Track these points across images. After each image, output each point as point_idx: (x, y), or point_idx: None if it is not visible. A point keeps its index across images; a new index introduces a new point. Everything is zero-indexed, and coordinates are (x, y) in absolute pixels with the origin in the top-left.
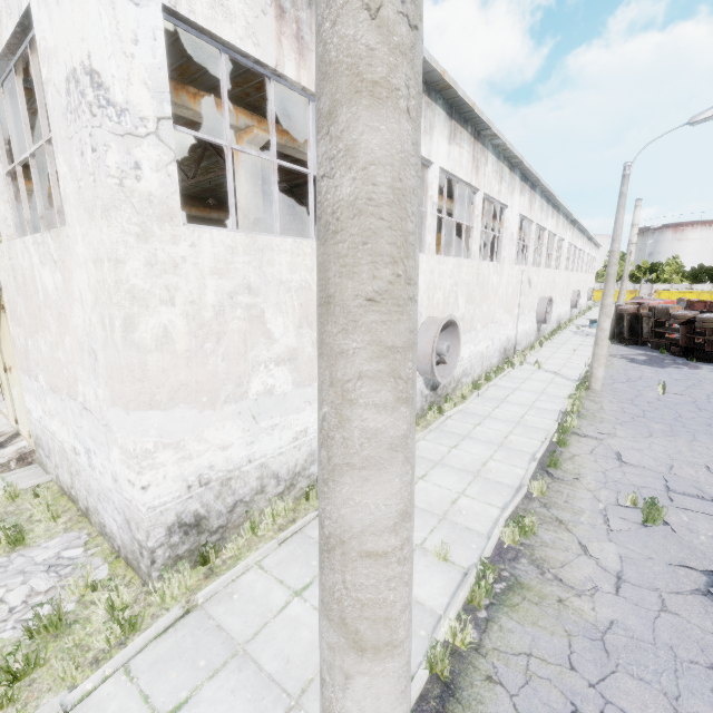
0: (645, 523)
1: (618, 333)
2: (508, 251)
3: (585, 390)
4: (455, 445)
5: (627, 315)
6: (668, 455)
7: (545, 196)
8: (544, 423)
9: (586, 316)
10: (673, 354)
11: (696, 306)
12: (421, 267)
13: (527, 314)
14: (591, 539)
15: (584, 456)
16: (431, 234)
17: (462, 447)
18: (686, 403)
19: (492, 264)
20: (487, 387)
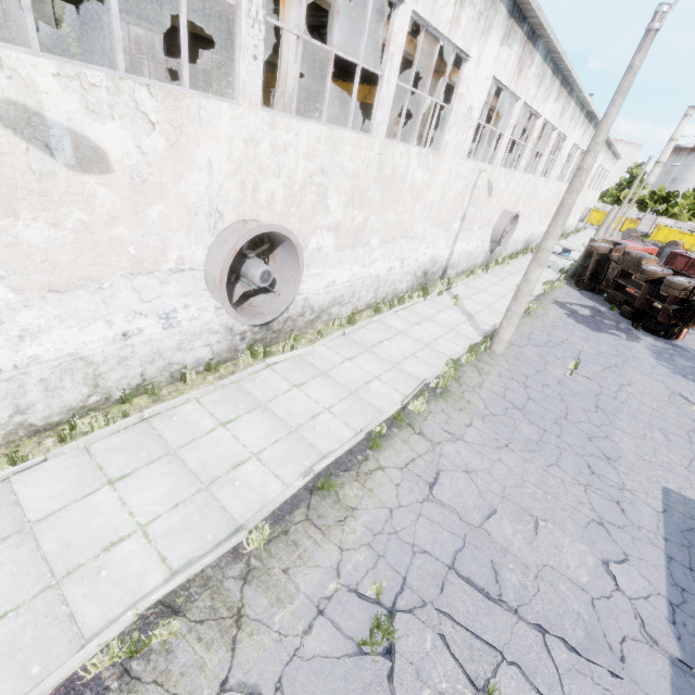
0: (363, 645)
1: (580, 273)
2: (457, 135)
3: (483, 350)
4: (230, 419)
5: (597, 255)
6: (504, 488)
7: (553, 61)
8: (386, 399)
9: (567, 241)
10: (622, 314)
11: (678, 261)
12: (216, 127)
13: (476, 231)
14: (249, 674)
15: (390, 471)
16: (247, 62)
17: (237, 425)
18: (588, 395)
19: (418, 151)
20: (367, 322)
